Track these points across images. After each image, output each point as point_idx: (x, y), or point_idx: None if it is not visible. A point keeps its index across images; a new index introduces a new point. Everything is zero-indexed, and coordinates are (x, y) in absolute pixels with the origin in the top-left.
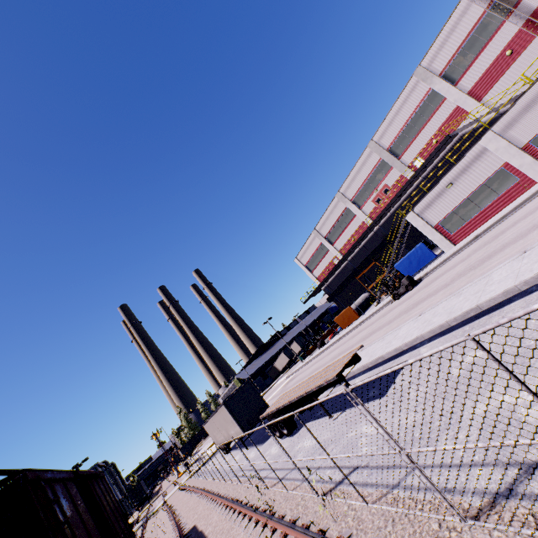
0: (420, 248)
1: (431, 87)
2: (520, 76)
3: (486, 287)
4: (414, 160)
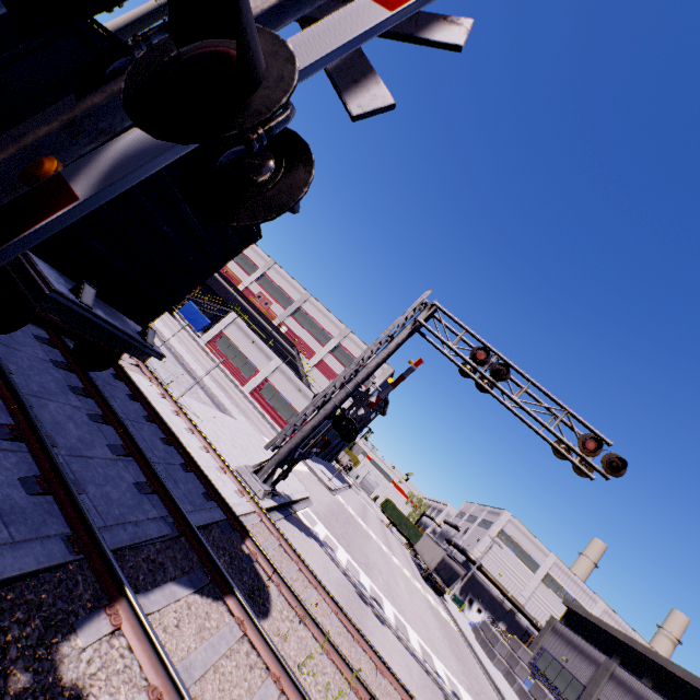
0: (206, 322)
1: (335, 338)
2: (322, 386)
3: (157, 321)
4: (287, 326)
